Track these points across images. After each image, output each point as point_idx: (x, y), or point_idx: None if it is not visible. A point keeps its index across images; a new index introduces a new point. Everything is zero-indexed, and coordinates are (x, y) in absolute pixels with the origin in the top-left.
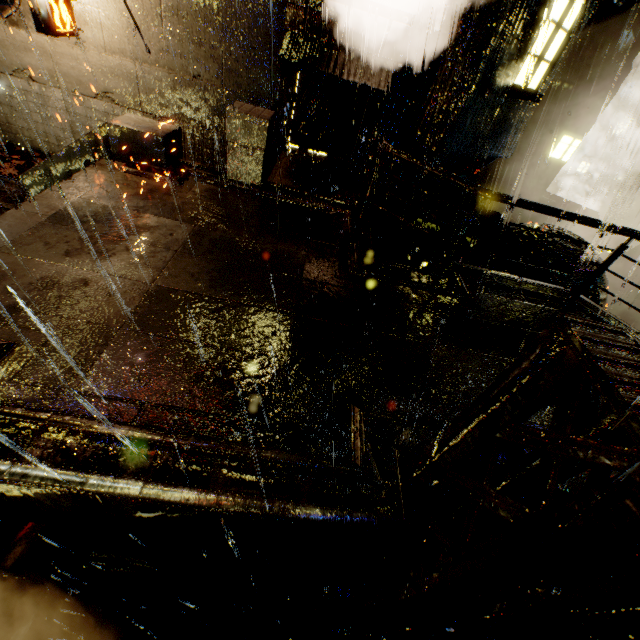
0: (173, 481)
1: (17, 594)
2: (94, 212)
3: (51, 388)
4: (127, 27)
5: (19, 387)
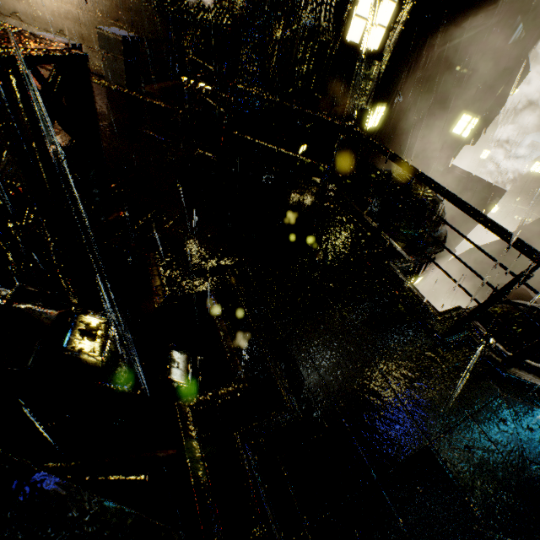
0: None
1: None
2: None
3: None
4: None
5: None
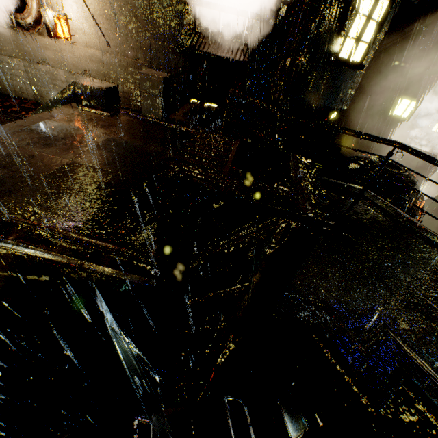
0: (34, 245)
1: None
2: (54, 126)
3: None
4: (98, 33)
5: None
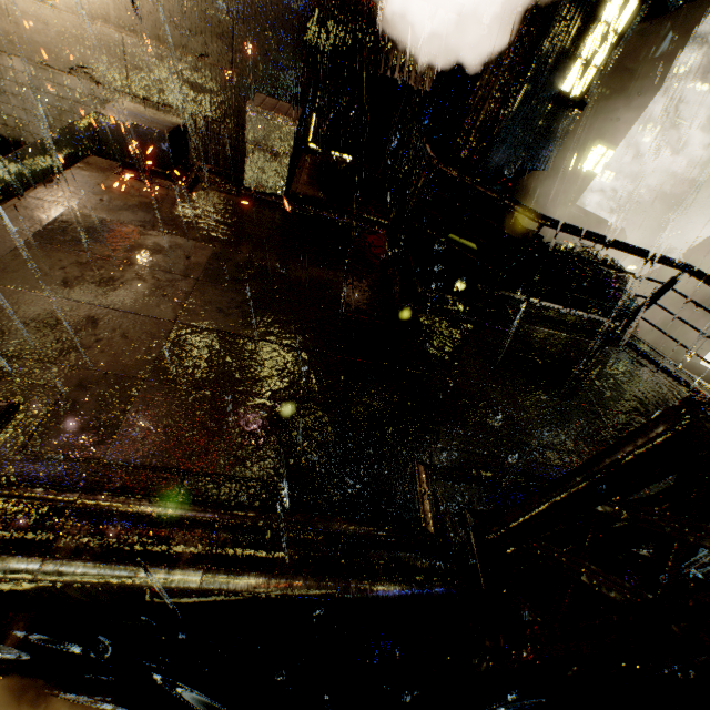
0: (235, 566)
1: (22, 687)
2: (90, 228)
3: (73, 460)
4: None
5: (33, 460)
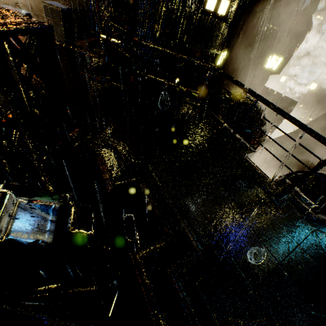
0: None
1: None
2: None
3: None
4: None
5: None
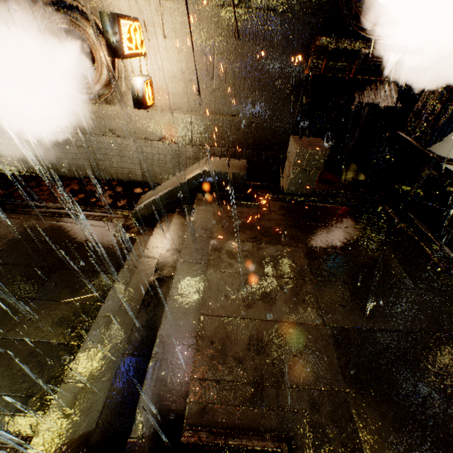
0: None
1: None
2: (230, 251)
3: None
4: (187, 91)
5: None
